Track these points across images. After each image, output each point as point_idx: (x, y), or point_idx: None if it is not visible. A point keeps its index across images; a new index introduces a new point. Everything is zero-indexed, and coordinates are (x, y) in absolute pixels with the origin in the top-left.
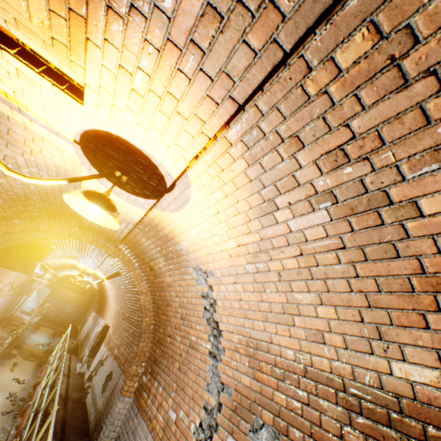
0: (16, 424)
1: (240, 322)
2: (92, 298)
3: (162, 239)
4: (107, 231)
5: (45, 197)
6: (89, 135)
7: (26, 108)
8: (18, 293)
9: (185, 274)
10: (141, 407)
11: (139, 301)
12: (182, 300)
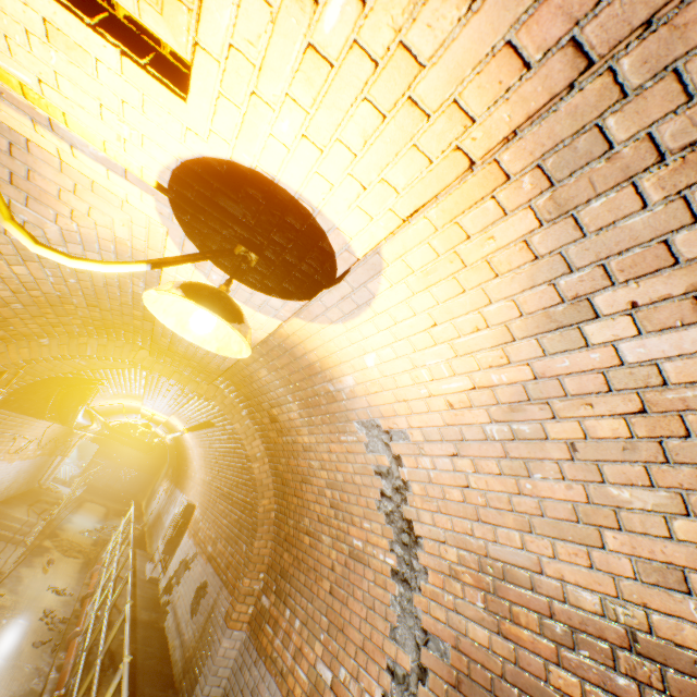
0: (58, 663)
1: (462, 526)
2: (162, 458)
3: (300, 371)
4: (198, 358)
5: (93, 299)
6: (191, 171)
7: (63, 119)
8: (50, 452)
9: (343, 433)
10: (263, 650)
11: (250, 472)
12: (333, 476)
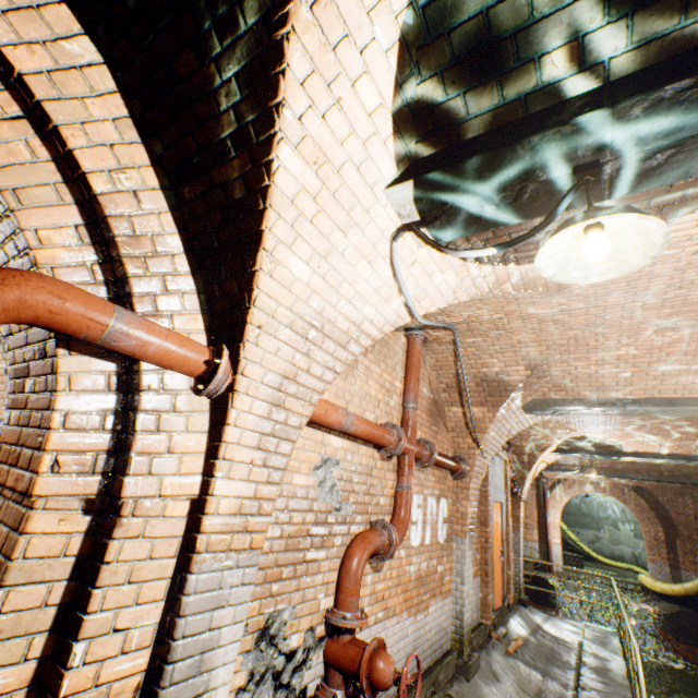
0: None
1: None
2: None
3: None
4: None
5: None
6: None
7: None
8: None
9: None
10: None
11: None
12: None
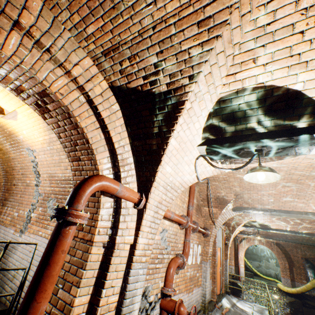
0: None
1: (47, 169)
2: None
3: (7, 133)
4: None
5: None
6: None
7: None
8: None
9: (23, 152)
10: None
11: None
12: (22, 165)
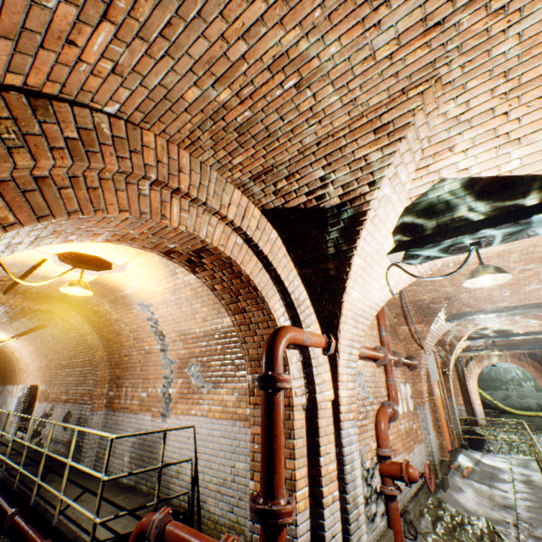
0: None
1: (174, 326)
2: None
3: (107, 290)
4: (47, 292)
5: None
6: (65, 251)
7: None
8: None
9: (132, 309)
10: (117, 408)
11: (86, 342)
12: (132, 327)
